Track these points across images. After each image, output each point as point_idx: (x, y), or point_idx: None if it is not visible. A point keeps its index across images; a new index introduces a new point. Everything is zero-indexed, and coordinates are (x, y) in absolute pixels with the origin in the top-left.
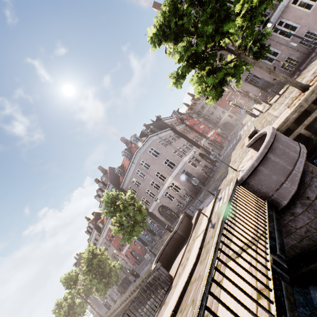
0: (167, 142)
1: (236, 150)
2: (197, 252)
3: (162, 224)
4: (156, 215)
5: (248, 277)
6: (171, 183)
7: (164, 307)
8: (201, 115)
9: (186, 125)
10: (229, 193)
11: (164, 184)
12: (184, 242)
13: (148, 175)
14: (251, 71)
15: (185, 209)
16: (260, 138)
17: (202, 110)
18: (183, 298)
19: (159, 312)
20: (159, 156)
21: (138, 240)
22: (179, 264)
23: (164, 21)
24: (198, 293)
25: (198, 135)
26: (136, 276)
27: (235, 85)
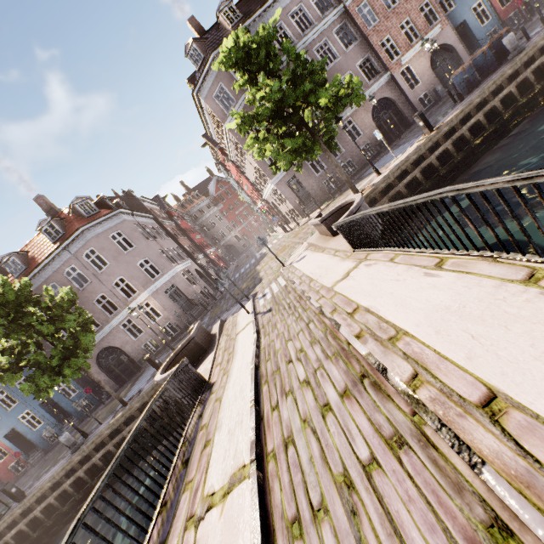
0: (149, 233)
1: (264, 263)
2: (254, 334)
3: (97, 388)
4: (88, 369)
5: (373, 266)
6: (145, 302)
7: (218, 392)
8: (198, 221)
9: (176, 225)
10: (282, 283)
11: (129, 302)
12: (203, 356)
13: (97, 282)
14: (296, 174)
15: (162, 352)
16: (336, 213)
17: (201, 215)
18: (259, 360)
19: (208, 402)
20: (132, 251)
21: (8, 440)
22: (212, 367)
23: (251, 43)
24: (394, 205)
25: (194, 247)
26: (16, 496)
27: (295, 170)
